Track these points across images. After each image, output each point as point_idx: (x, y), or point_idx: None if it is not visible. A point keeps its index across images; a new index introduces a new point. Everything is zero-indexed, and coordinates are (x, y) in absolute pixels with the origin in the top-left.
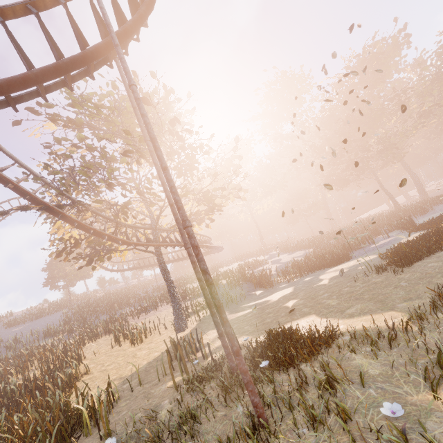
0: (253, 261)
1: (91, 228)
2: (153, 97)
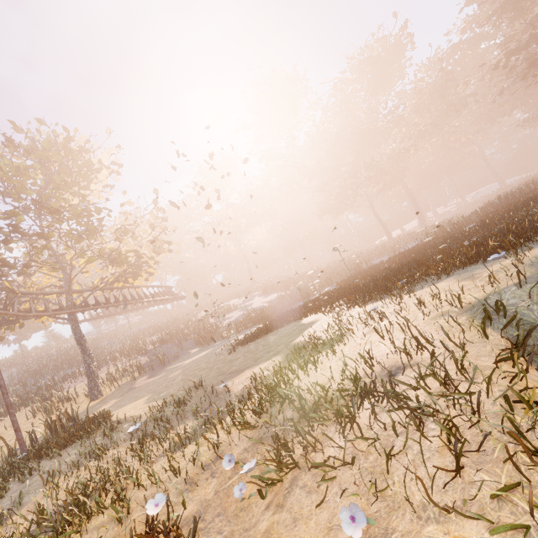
0: (231, 305)
1: None
2: (49, 144)
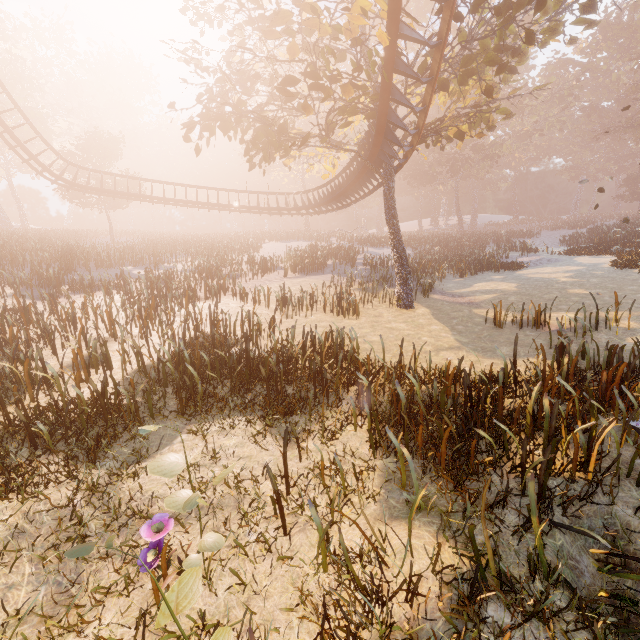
0: (318, 246)
1: (439, 67)
2: None
